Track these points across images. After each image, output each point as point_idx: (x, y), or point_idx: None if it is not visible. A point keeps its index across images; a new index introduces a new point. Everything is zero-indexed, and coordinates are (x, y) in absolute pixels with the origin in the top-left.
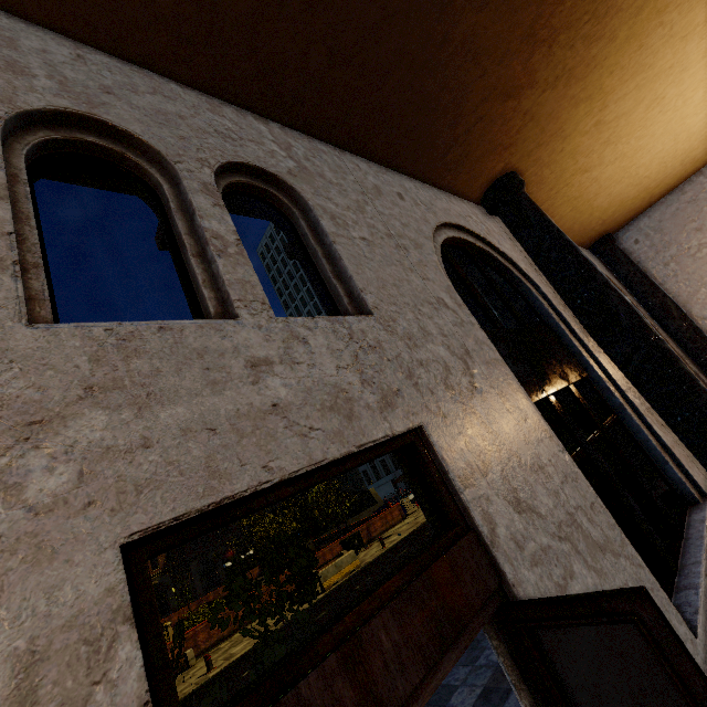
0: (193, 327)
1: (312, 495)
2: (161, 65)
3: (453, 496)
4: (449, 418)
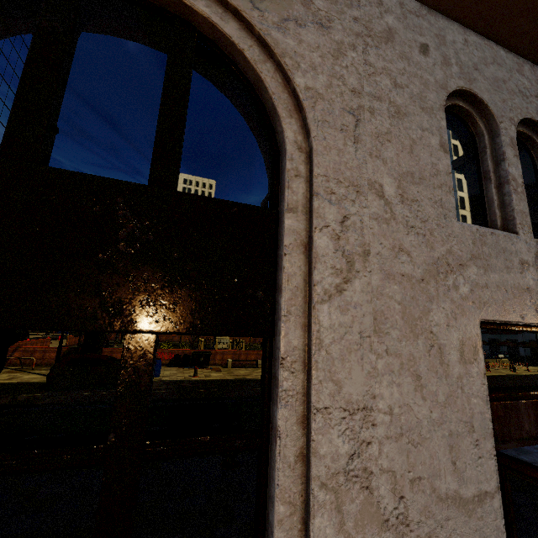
0: (502, 235)
1: None
2: (503, 37)
3: None
4: None
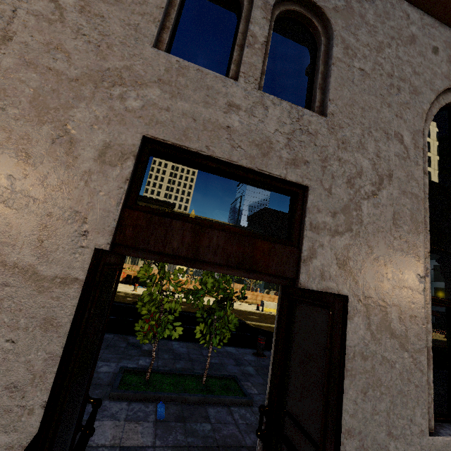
0: (212, 75)
1: None
2: None
3: (301, 230)
4: (333, 196)
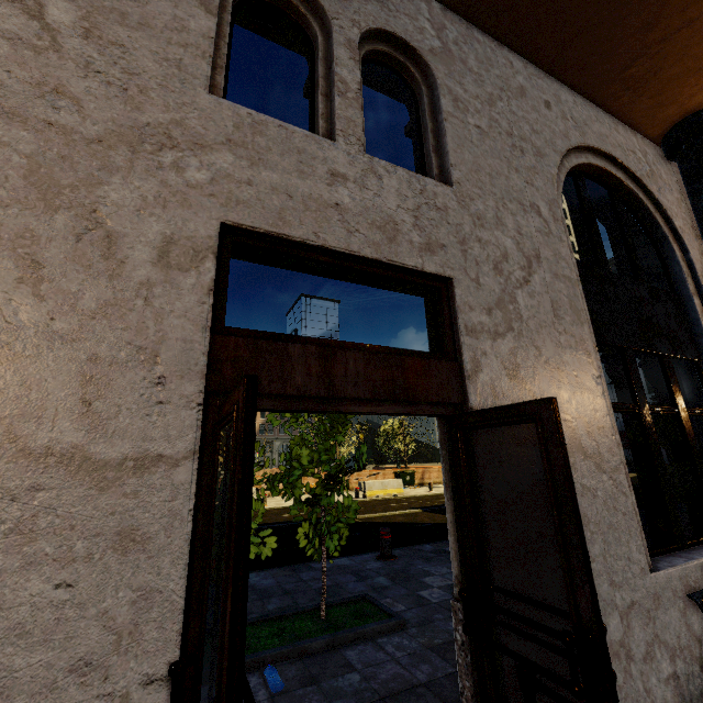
0: (301, 134)
1: (384, 426)
2: None
3: (454, 337)
4: (482, 287)
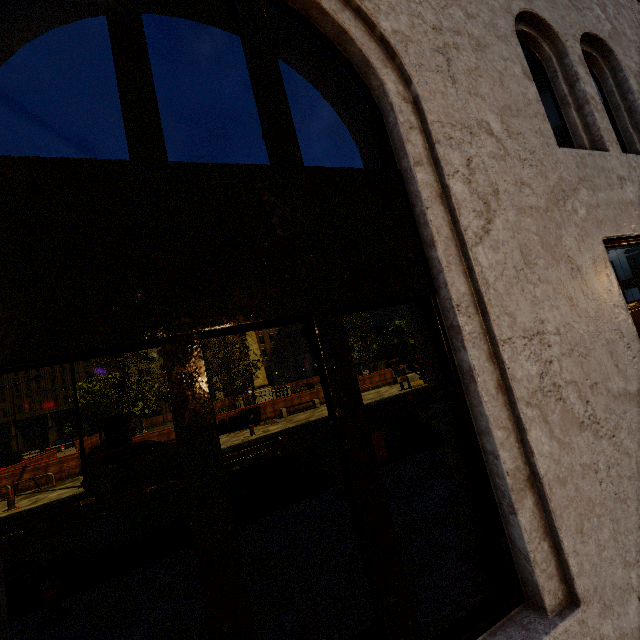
0: (597, 155)
1: (393, 327)
2: None
3: None
4: None
